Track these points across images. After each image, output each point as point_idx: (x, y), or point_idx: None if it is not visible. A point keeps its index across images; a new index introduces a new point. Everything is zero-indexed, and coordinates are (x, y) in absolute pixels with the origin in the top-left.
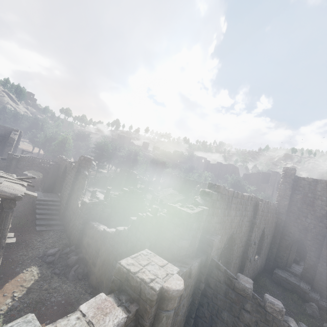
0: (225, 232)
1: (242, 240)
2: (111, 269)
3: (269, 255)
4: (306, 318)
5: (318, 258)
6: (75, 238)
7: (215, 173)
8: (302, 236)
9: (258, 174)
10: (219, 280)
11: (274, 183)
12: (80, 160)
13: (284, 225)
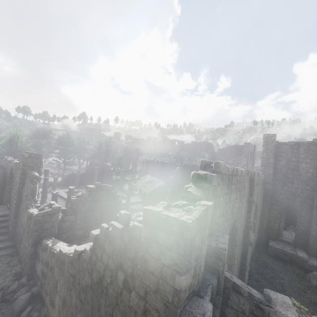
0: (228, 223)
1: (242, 224)
2: (74, 312)
3: (260, 228)
4: (314, 292)
5: (309, 222)
6: (26, 266)
7: (191, 153)
8: (291, 203)
9: (231, 148)
10: (242, 311)
11: (247, 154)
12: (24, 158)
13: (271, 194)
